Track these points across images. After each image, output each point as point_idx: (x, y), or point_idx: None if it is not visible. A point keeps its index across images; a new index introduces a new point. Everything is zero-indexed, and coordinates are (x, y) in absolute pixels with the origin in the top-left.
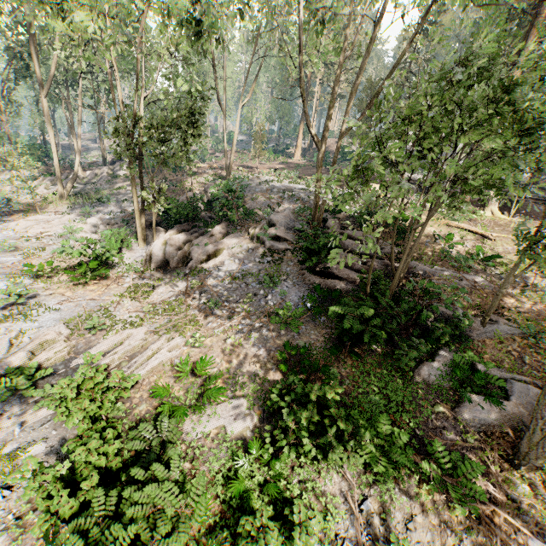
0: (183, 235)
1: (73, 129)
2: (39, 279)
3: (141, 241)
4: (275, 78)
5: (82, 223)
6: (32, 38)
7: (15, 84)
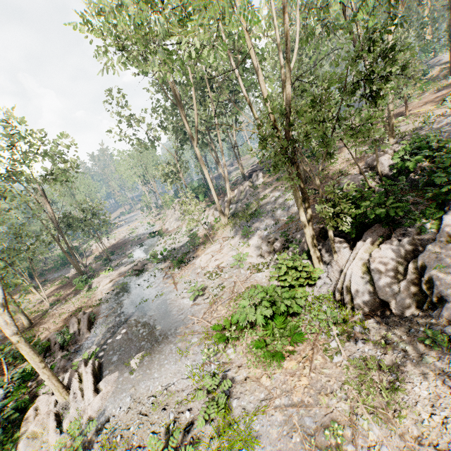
0: (390, 248)
1: (219, 162)
2: (228, 343)
3: (317, 262)
4: (383, 8)
5: (245, 247)
6: (179, 105)
7: (182, 149)
